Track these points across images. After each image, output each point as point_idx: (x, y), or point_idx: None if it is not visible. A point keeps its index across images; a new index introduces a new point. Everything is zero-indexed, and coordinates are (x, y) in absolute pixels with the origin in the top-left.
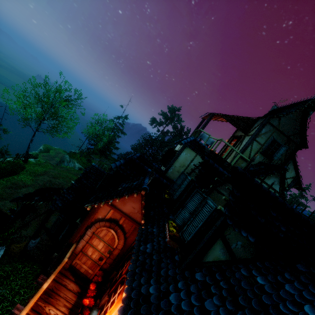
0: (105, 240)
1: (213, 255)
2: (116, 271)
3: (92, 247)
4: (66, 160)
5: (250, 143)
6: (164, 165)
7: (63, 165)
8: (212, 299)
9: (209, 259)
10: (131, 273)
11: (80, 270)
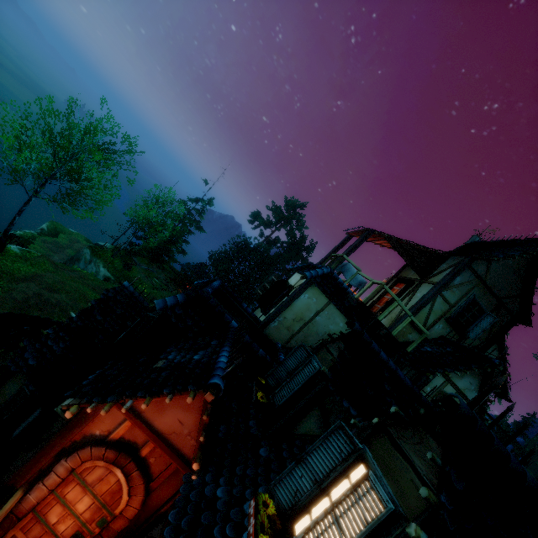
0: (96, 493)
1: None
2: None
3: (63, 504)
4: (84, 259)
5: (431, 299)
6: (264, 311)
7: (77, 266)
8: None
9: None
10: None
11: None
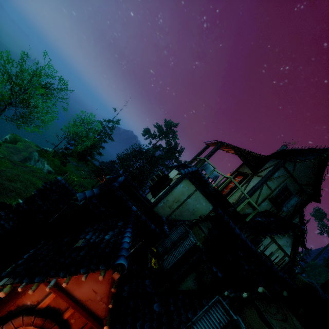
0: None
1: None
2: None
3: None
4: (34, 159)
5: (260, 186)
6: (153, 195)
7: (29, 163)
8: None
9: None
10: None
11: None
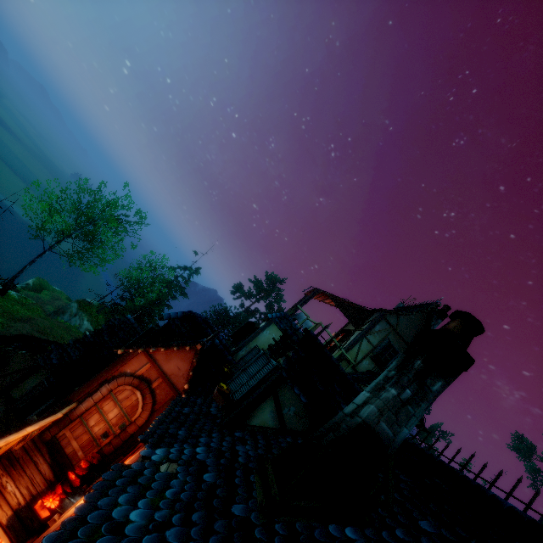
0: (122, 406)
1: (261, 418)
2: (123, 456)
3: (100, 413)
4: (70, 312)
5: (359, 340)
6: (235, 344)
7: (61, 318)
8: (245, 446)
9: (256, 423)
10: (159, 420)
11: (66, 449)
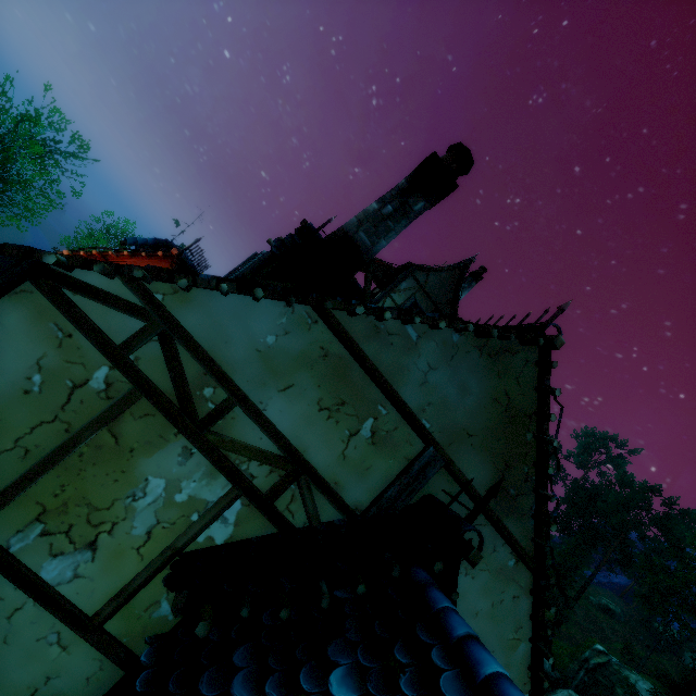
0: None
1: None
2: None
3: None
4: None
5: (382, 298)
6: None
7: None
8: None
9: None
10: None
11: None
